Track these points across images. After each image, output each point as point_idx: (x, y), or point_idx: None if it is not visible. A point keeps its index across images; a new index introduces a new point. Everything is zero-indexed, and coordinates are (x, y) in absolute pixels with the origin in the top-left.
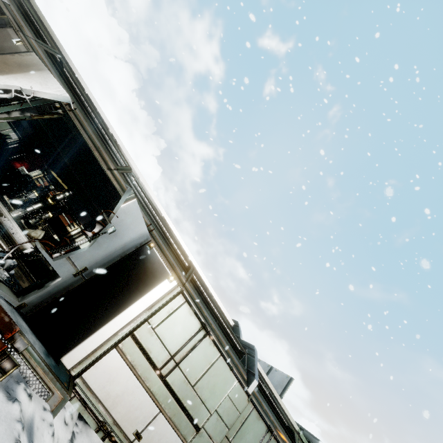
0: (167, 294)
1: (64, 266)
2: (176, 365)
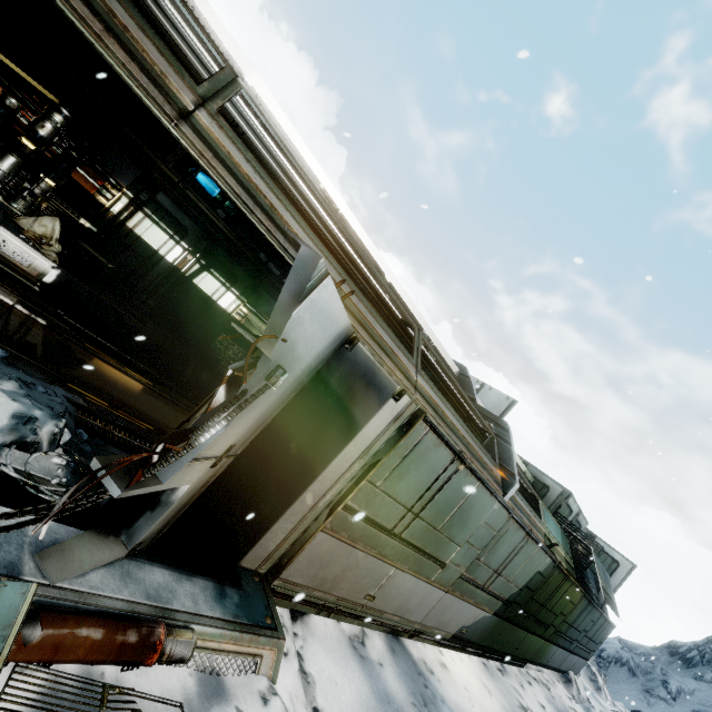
0: (394, 422)
1: (189, 472)
2: (416, 517)
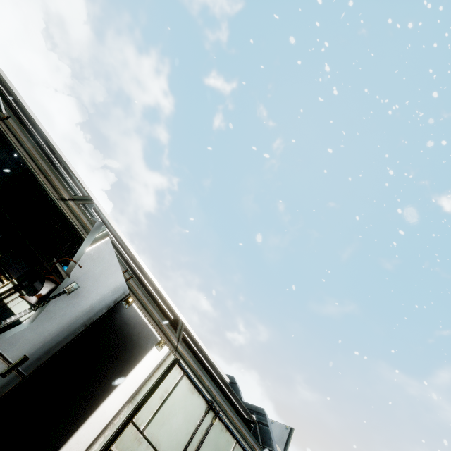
0: (157, 369)
1: None
2: None
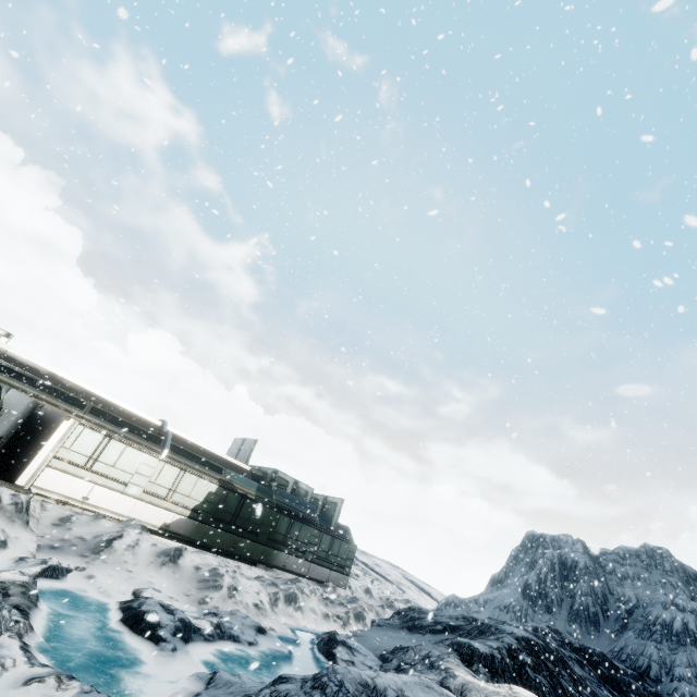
0: (70, 428)
1: None
2: (96, 461)
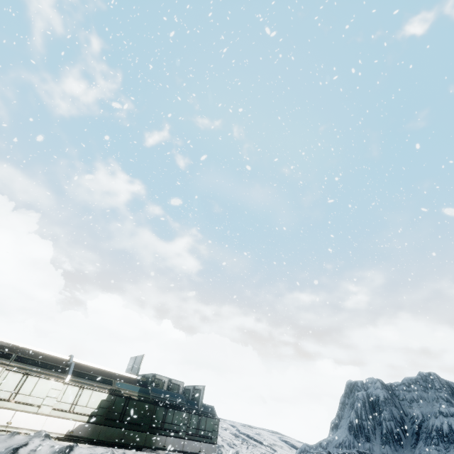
0: None
1: None
2: (17, 393)
